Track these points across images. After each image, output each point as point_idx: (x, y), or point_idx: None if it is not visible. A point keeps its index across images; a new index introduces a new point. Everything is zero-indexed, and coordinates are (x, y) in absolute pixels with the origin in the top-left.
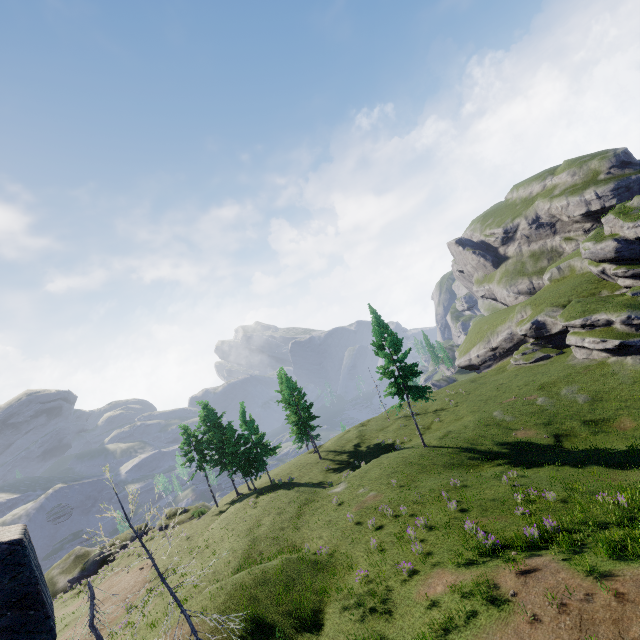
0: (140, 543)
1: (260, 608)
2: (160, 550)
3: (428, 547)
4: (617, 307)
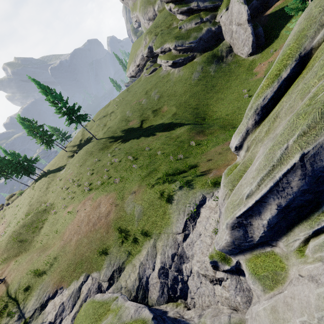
0: (1, 213)
1: (21, 236)
2: (8, 214)
3: (74, 195)
4: (172, 39)
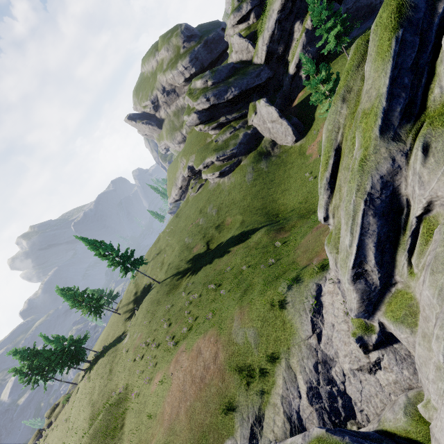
0: None
1: None
2: (54, 440)
3: (156, 360)
4: (212, 152)
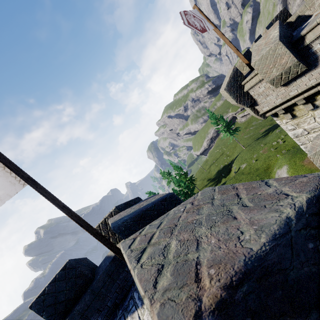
0: None
1: None
2: None
3: None
4: None
